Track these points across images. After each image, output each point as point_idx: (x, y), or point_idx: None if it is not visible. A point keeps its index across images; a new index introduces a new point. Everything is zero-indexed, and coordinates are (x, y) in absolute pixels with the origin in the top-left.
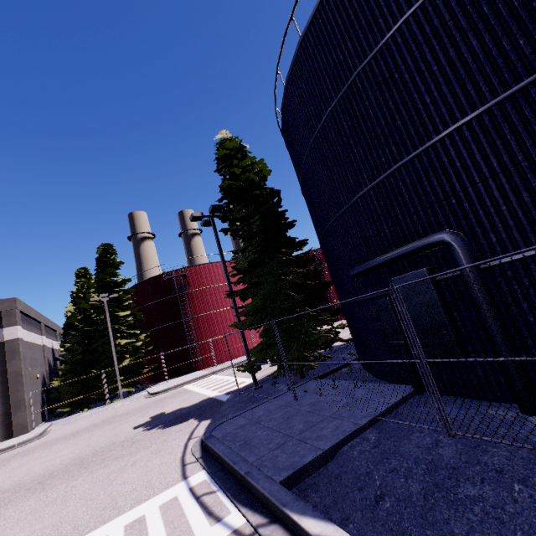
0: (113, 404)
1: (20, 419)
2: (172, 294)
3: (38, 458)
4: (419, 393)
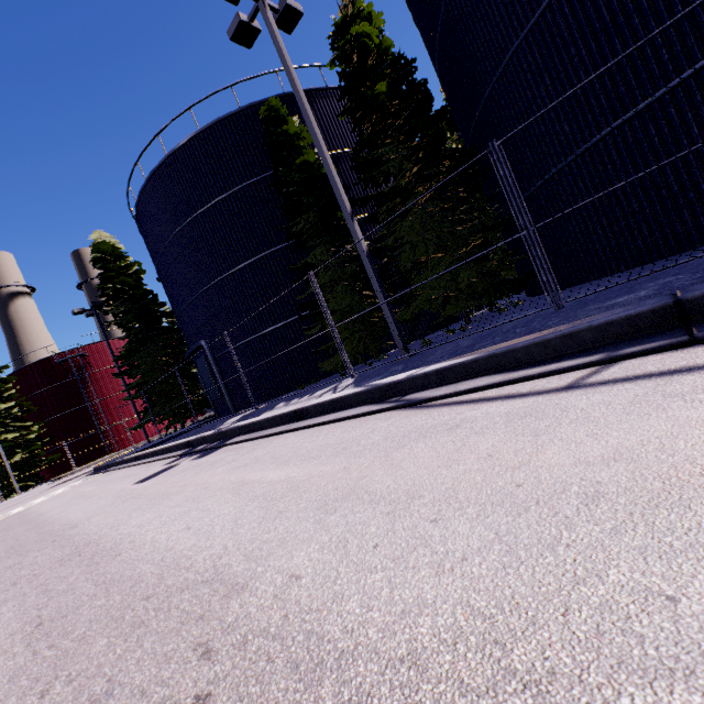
0: (9, 499)
1: None
2: (70, 377)
3: None
4: (217, 418)
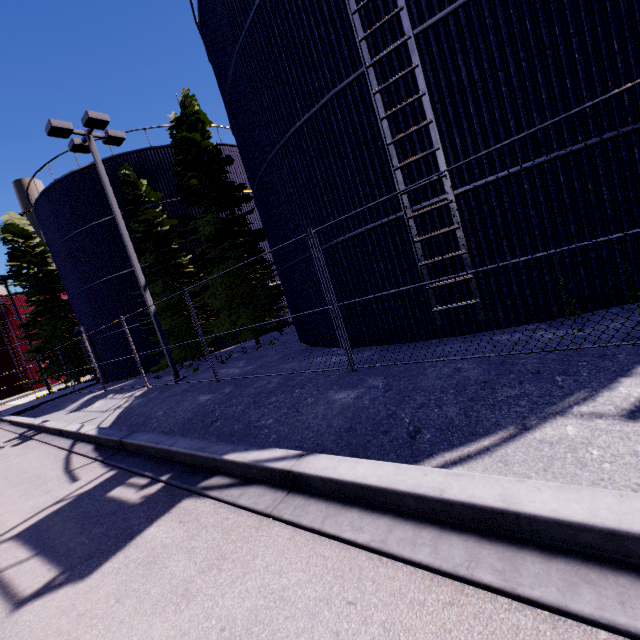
0: None
1: None
2: None
3: None
4: (98, 383)
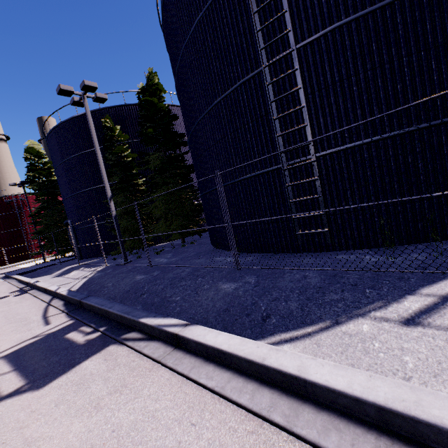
0: None
1: None
2: (13, 211)
3: None
4: (76, 258)
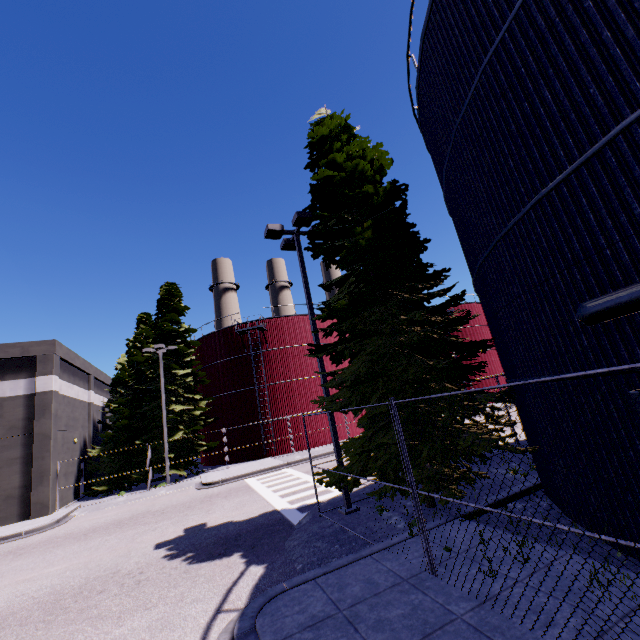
0: (155, 491)
1: (41, 495)
2: (245, 352)
3: (22, 569)
4: None
